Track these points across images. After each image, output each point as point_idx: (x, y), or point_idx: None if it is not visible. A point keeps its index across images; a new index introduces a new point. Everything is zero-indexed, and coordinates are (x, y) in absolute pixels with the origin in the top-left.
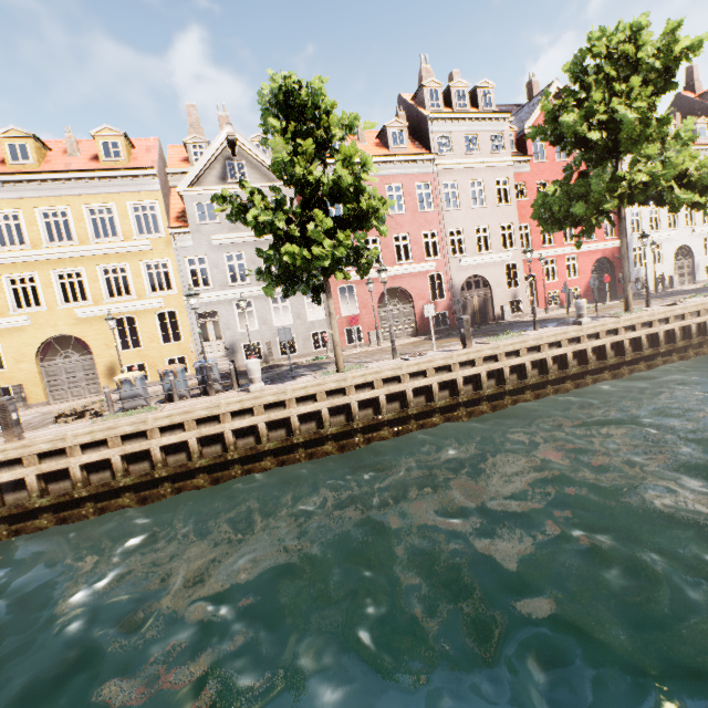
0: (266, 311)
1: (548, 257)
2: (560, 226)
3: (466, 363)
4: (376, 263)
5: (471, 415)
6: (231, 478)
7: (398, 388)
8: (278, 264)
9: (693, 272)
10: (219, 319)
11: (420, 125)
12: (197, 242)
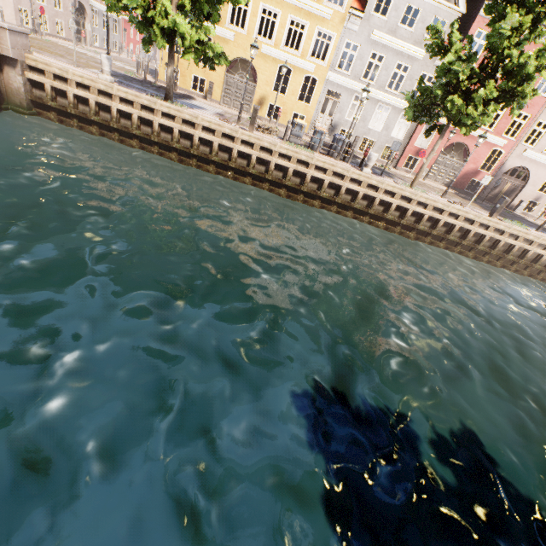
0: (370, 112)
1: None
2: None
3: (483, 225)
4: (481, 128)
5: (460, 254)
6: (329, 211)
7: (438, 217)
8: (429, 99)
9: None
10: (338, 101)
11: None
12: (361, 30)
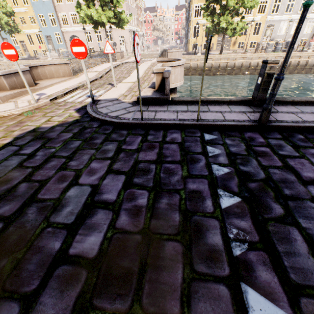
0: (290, 27)
1: None
2: None
3: None
4: None
5: None
6: (293, 74)
7: None
8: None
9: None
10: (272, 28)
11: None
12: None
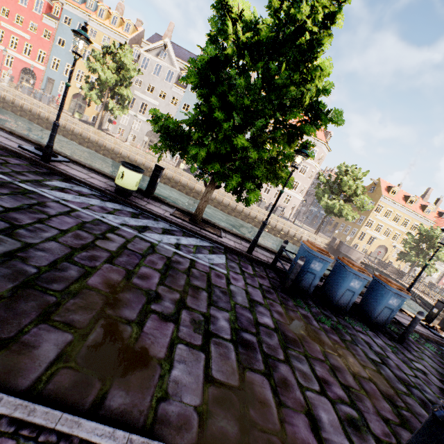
0: None
1: None
2: None
3: None
4: None
5: None
6: None
7: None
8: None
9: None
10: None
11: None
12: None
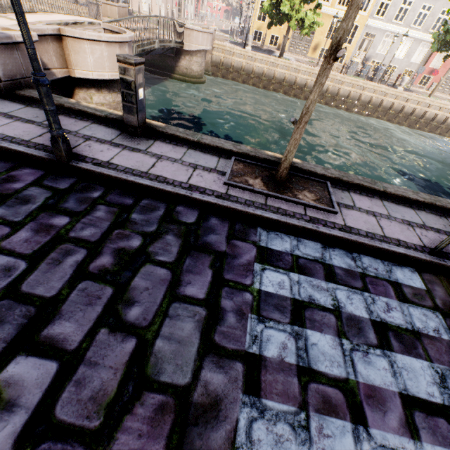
0: (396, 45)
1: None
2: None
3: None
4: None
5: None
6: (372, 117)
7: (447, 115)
8: None
9: None
10: (372, 40)
11: None
12: None
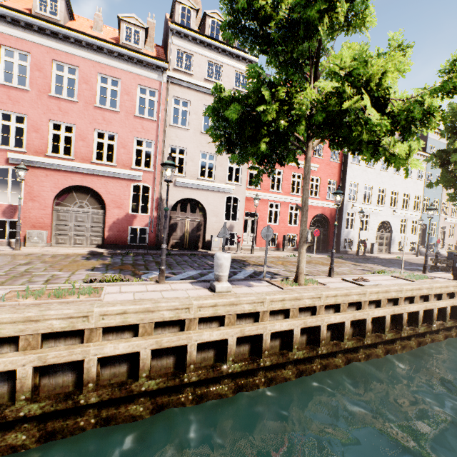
0: None
1: (273, 201)
2: (229, 146)
3: None
4: None
5: None
6: None
7: None
8: None
9: (389, 244)
10: None
11: (167, 37)
12: None
